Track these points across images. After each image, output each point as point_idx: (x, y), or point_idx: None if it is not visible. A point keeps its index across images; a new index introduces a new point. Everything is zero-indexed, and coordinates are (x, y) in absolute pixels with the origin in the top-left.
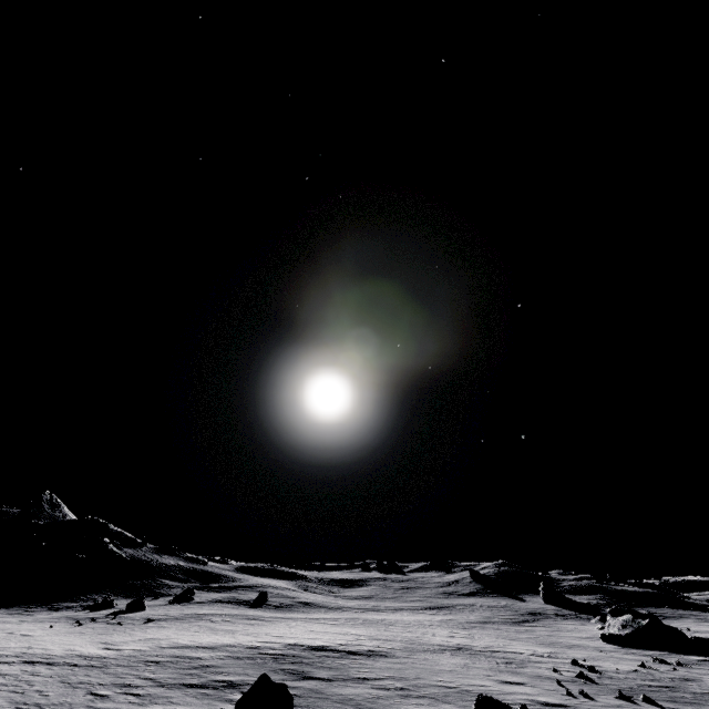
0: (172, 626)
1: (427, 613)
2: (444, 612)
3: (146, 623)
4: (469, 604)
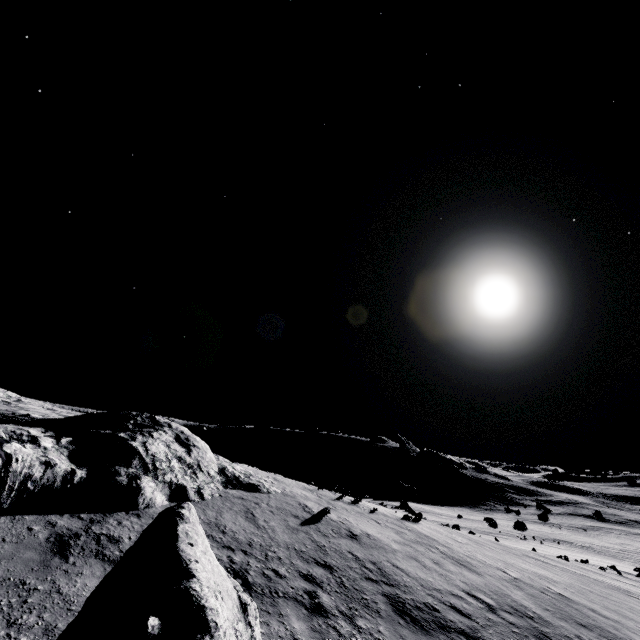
0: (606, 535)
1: None
2: None
3: (585, 531)
4: None
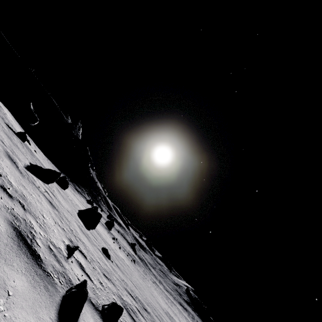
0: (148, 280)
1: (186, 313)
2: (190, 316)
3: (135, 263)
4: (192, 313)
